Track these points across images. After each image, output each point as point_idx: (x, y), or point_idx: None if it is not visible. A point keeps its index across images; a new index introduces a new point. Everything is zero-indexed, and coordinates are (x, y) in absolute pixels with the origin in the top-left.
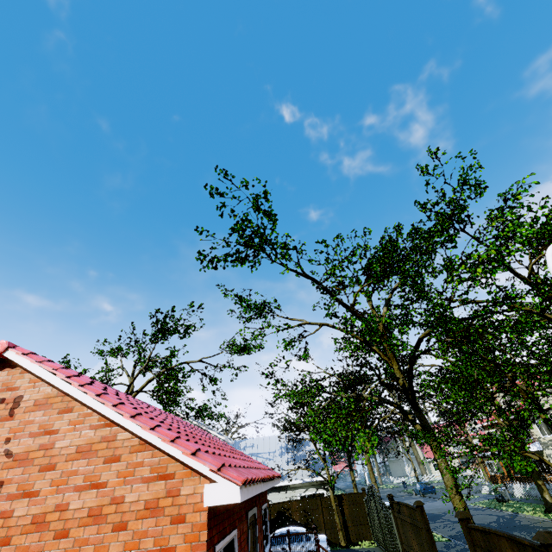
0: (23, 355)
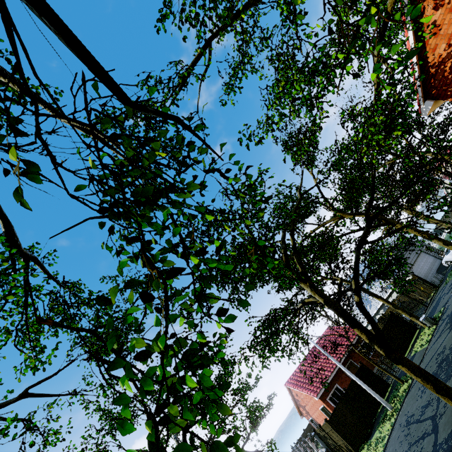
0: (287, 386)
